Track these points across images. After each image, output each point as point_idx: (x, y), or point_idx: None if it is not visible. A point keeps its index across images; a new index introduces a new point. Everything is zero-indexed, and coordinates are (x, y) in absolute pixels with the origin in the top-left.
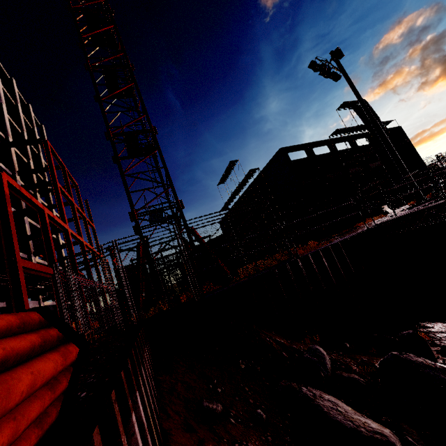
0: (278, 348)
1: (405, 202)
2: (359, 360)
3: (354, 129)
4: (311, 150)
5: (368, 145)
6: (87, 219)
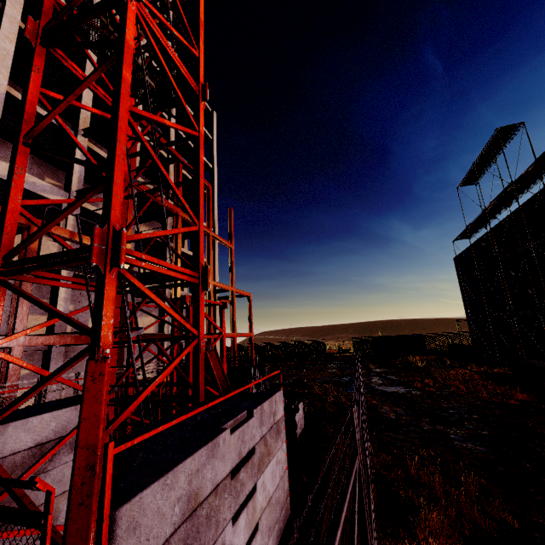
0: None
1: None
2: None
3: None
4: None
5: None
6: (216, 236)
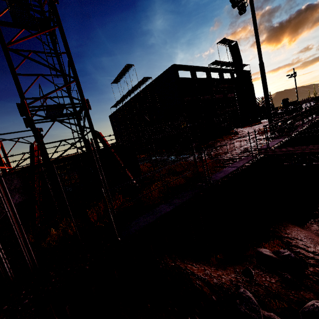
0: (208, 293)
1: (242, 126)
2: (263, 287)
3: (225, 64)
4: (195, 73)
5: (227, 79)
6: None
